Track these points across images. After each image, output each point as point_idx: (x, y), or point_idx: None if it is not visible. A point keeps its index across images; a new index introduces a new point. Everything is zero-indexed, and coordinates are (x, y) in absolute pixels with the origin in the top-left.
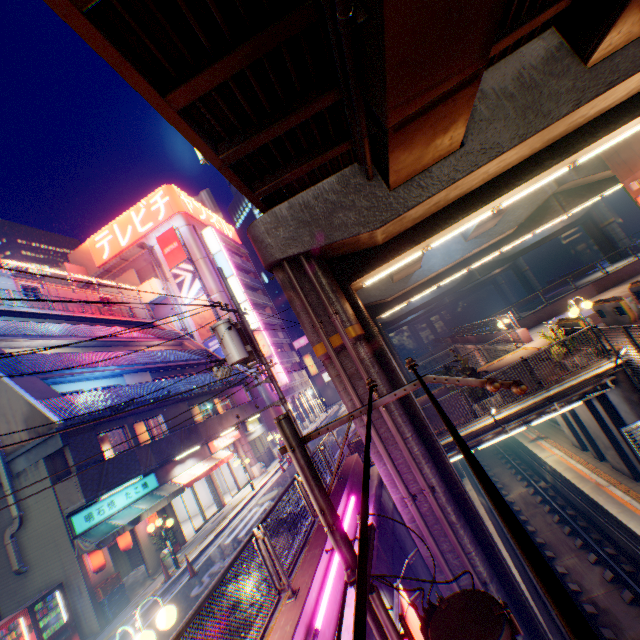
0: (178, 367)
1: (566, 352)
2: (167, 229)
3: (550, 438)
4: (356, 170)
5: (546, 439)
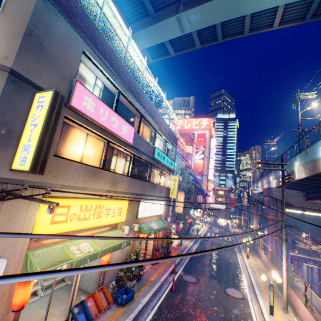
0: (193, 181)
1: None
2: (202, 132)
3: None
4: (300, 192)
5: None
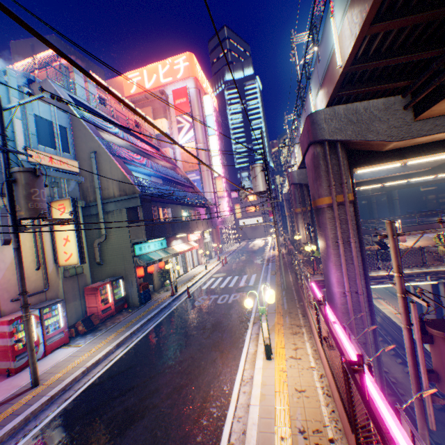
0: (174, 183)
1: None
2: (181, 86)
3: (386, 300)
4: (398, 100)
5: (384, 300)
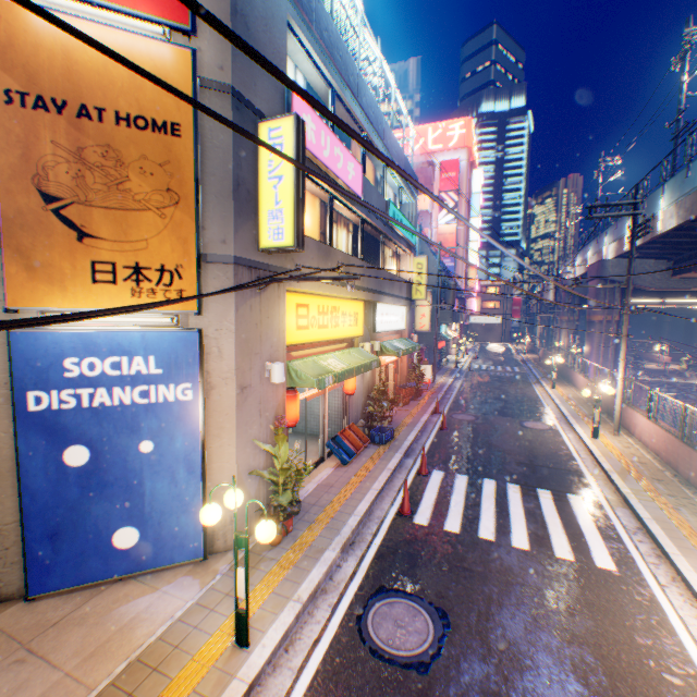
0: None
1: (685, 370)
2: (450, 157)
3: None
4: (663, 263)
5: None
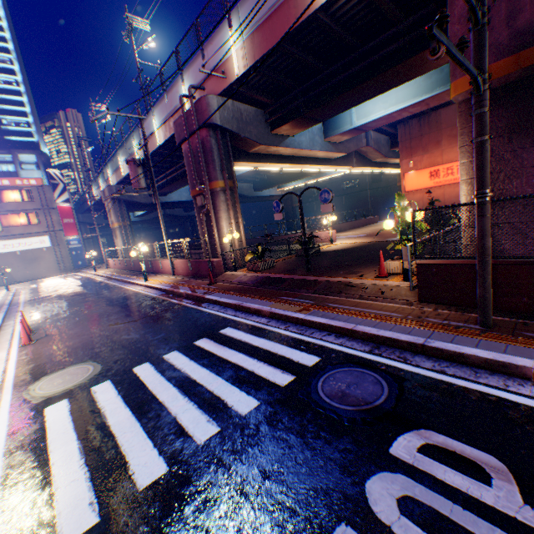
0: None
1: None
2: None
3: None
4: None
5: None
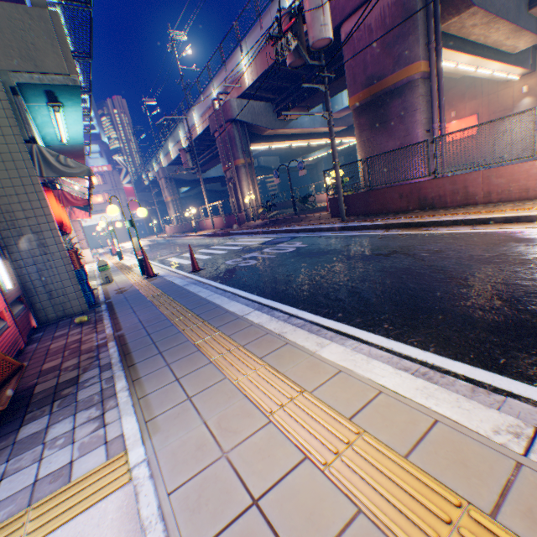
0: None
1: None
2: None
3: None
4: None
5: None
